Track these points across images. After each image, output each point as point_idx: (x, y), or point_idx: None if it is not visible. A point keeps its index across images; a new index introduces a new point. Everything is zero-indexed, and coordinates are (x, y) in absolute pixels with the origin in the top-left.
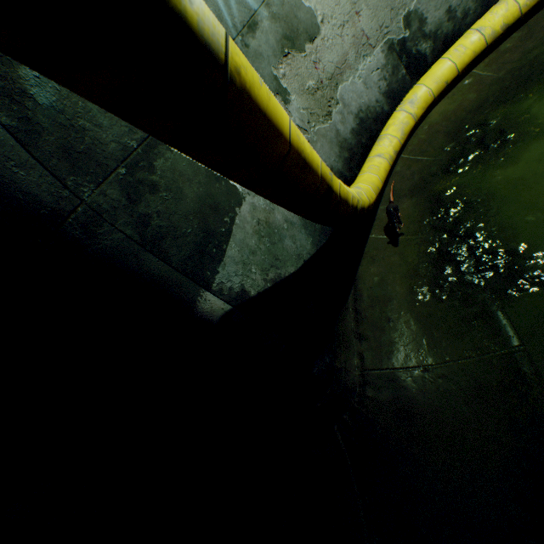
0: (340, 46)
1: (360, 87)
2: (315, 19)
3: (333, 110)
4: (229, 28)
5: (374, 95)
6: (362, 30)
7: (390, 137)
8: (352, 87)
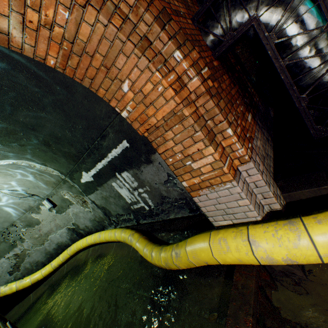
0: (50, 226)
1: (59, 236)
2: (40, 220)
3: (46, 242)
4: (1, 228)
5: (65, 239)
6: (58, 223)
7: (60, 258)
8: (55, 236)
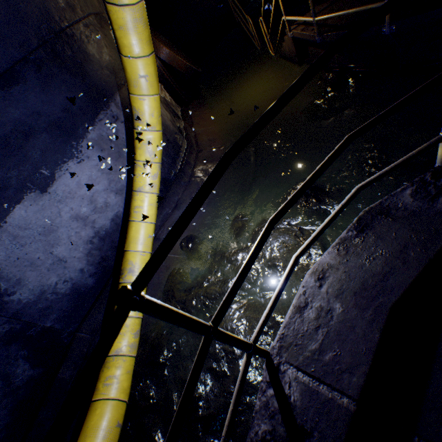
0: None
1: None
2: None
3: None
4: None
5: None
6: None
7: None
8: None
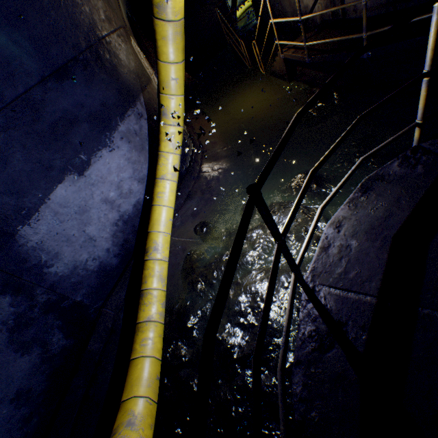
0: None
1: None
2: None
3: None
4: None
5: None
6: None
7: (238, 12)
8: None
